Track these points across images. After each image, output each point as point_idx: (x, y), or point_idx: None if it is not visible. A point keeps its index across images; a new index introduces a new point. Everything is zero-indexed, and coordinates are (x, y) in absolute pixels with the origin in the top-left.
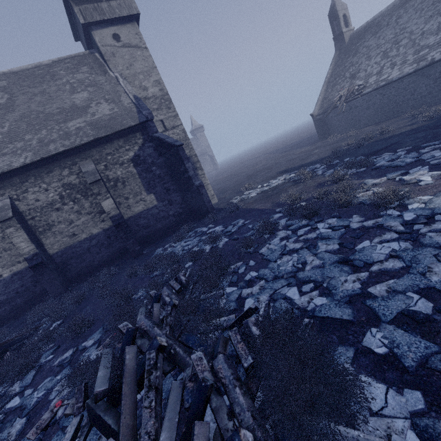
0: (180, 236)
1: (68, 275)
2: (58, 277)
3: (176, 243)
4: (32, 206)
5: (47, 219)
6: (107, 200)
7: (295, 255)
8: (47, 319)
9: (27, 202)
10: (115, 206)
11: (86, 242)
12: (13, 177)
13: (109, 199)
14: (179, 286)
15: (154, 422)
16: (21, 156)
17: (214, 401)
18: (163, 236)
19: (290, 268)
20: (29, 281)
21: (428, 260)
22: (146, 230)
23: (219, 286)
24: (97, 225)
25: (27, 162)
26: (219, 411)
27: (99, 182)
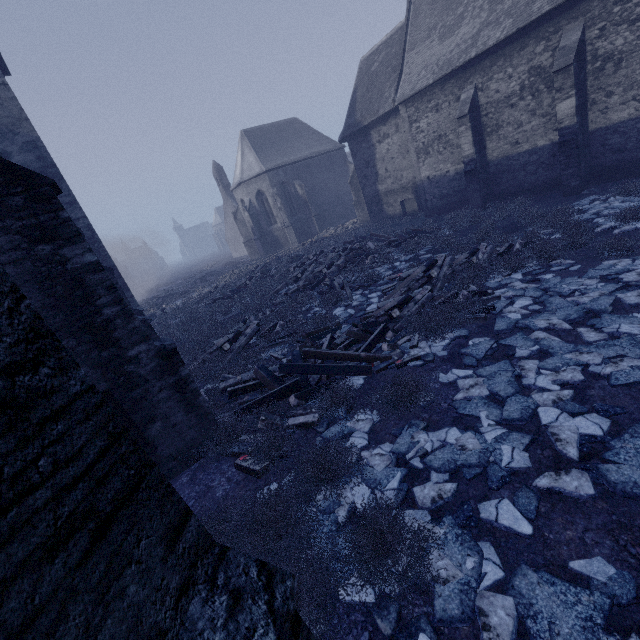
0: (632, 188)
1: (494, 190)
2: (483, 189)
3: (615, 197)
4: (490, 99)
5: (498, 118)
6: (566, 101)
7: (598, 284)
8: (448, 226)
9: (488, 93)
10: (573, 112)
11: (525, 156)
12: (485, 59)
13: (570, 99)
14: (500, 251)
15: (398, 296)
16: (499, 28)
17: (411, 304)
18: (639, 174)
19: (566, 290)
20: (464, 184)
21: (606, 352)
22: (613, 156)
23: (520, 269)
24: (546, 135)
25: (501, 38)
26: (408, 307)
27: (568, 69)
